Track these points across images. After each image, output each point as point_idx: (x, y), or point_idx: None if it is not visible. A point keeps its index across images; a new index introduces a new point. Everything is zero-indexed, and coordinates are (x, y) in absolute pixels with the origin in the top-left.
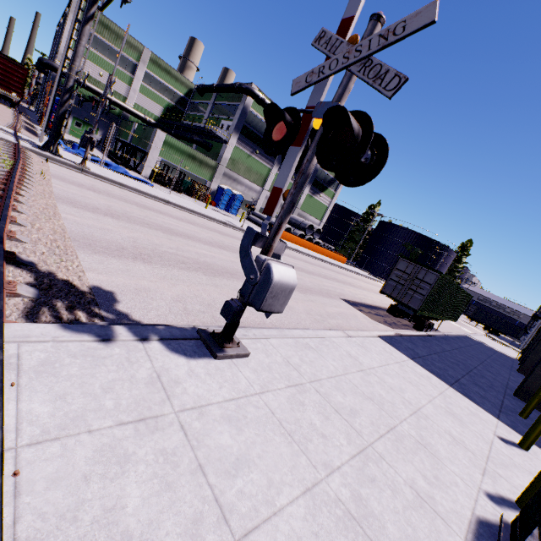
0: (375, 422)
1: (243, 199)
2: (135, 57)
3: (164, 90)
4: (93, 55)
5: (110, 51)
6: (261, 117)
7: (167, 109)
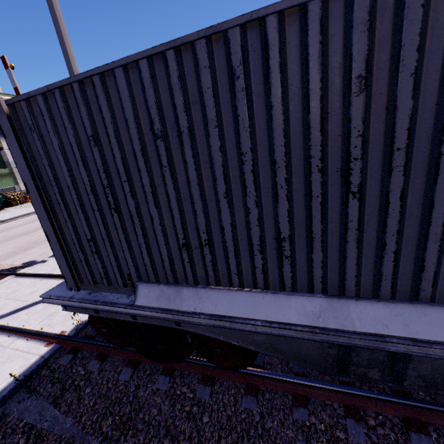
0: None
1: None
2: None
3: None
4: None
5: None
6: None
7: None
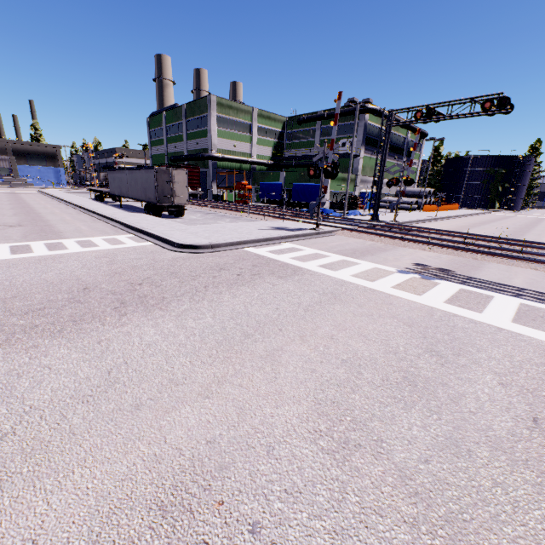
0: None
1: None
2: (249, 119)
3: (269, 134)
4: (228, 134)
5: (235, 124)
6: (373, 123)
7: (274, 147)
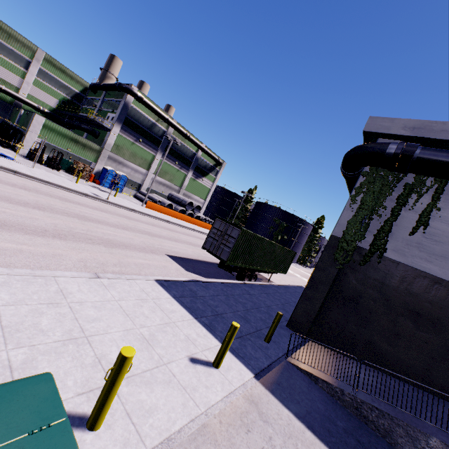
0: None
1: (128, 179)
2: (29, 55)
3: (59, 86)
4: None
5: (1, 47)
6: (143, 112)
7: (63, 102)
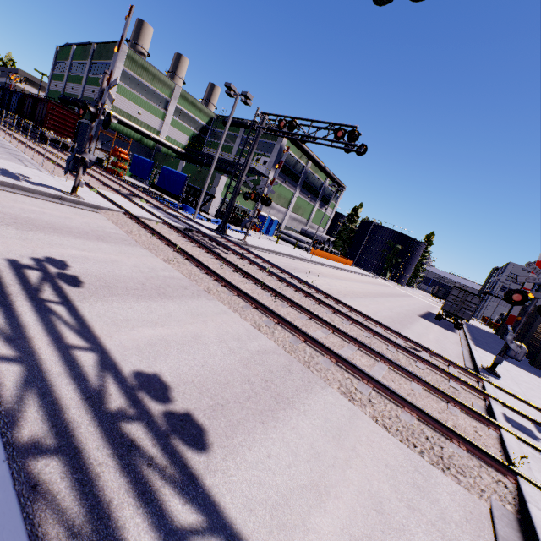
0: (538, 391)
1: (278, 222)
2: (168, 93)
3: (190, 121)
4: (133, 95)
5: (147, 90)
6: (291, 152)
7: (192, 138)
